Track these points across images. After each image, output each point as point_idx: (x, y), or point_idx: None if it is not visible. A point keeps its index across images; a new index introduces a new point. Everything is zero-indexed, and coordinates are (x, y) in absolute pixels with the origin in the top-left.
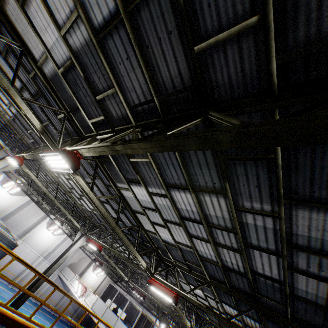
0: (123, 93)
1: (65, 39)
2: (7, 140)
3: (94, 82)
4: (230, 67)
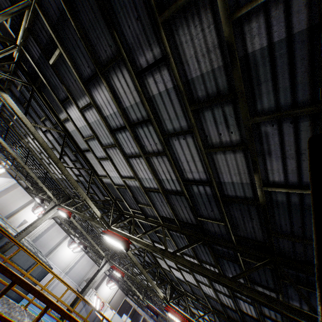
0: (156, 210)
1: (124, 180)
2: (46, 182)
3: (138, 198)
4: (215, 228)
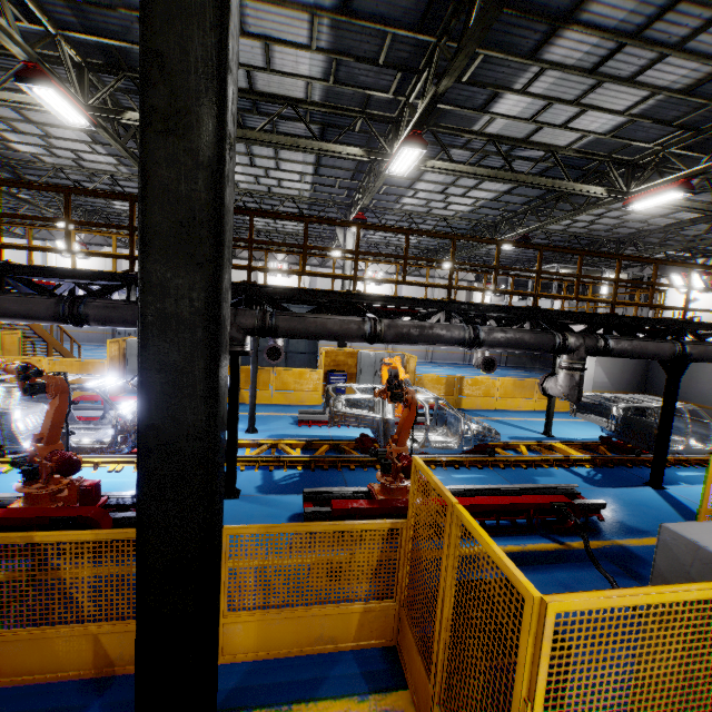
0: None
1: None
2: None
3: None
4: None
